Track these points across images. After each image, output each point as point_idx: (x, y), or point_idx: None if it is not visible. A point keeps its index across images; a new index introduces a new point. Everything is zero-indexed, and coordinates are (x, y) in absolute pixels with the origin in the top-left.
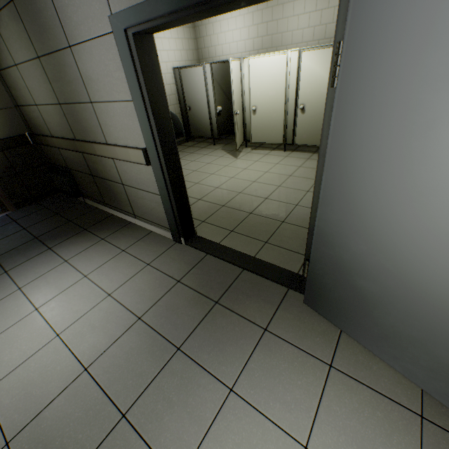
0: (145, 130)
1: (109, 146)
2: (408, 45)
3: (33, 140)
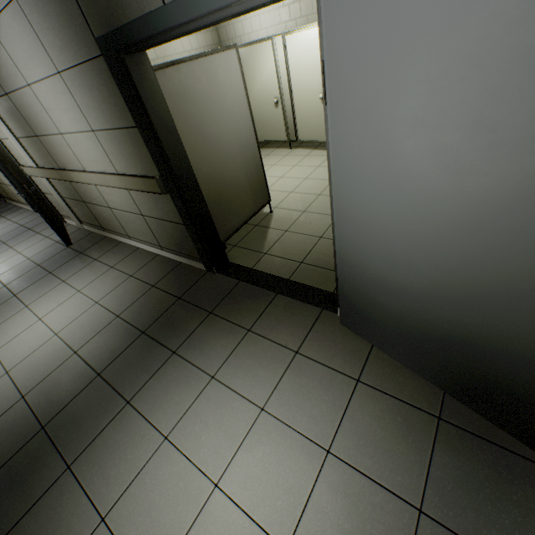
0: None
1: None
2: None
3: None
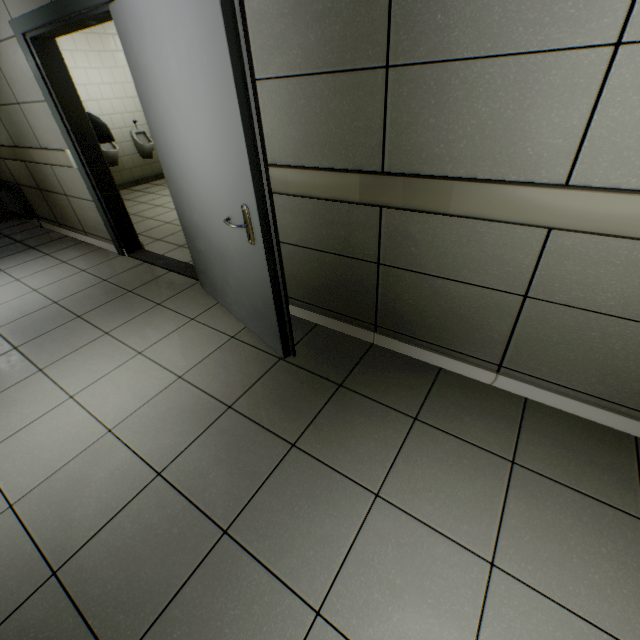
0: (63, 131)
1: (42, 150)
2: (138, 60)
3: None
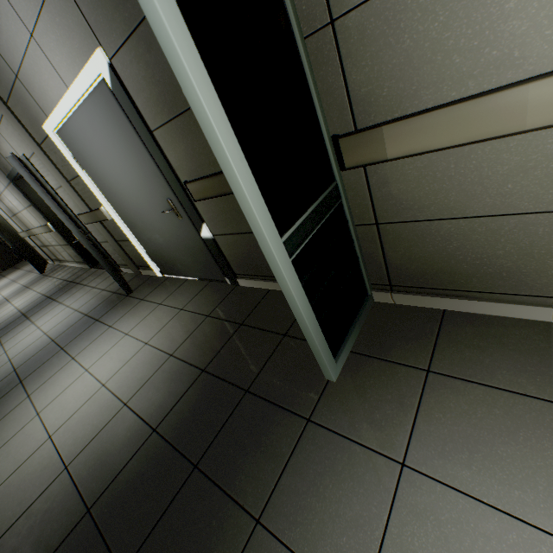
0: None
1: None
2: None
3: (2, 241)
